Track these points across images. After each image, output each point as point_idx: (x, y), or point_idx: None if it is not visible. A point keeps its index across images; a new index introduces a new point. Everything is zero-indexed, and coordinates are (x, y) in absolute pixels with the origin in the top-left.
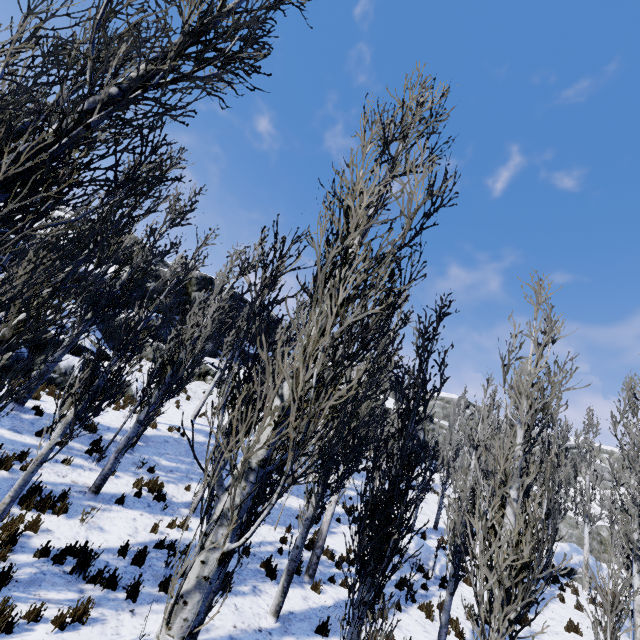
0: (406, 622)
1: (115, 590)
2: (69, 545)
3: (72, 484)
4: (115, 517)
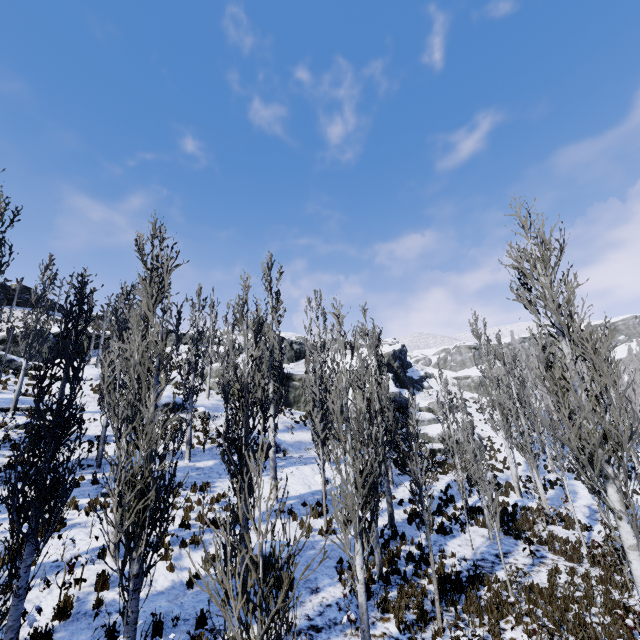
0: None
1: None
2: None
3: None
4: None
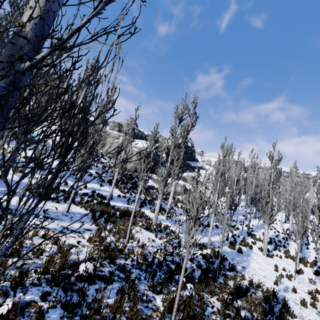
0: (312, 245)
1: (281, 247)
2: (268, 241)
3: (243, 229)
4: (256, 234)
